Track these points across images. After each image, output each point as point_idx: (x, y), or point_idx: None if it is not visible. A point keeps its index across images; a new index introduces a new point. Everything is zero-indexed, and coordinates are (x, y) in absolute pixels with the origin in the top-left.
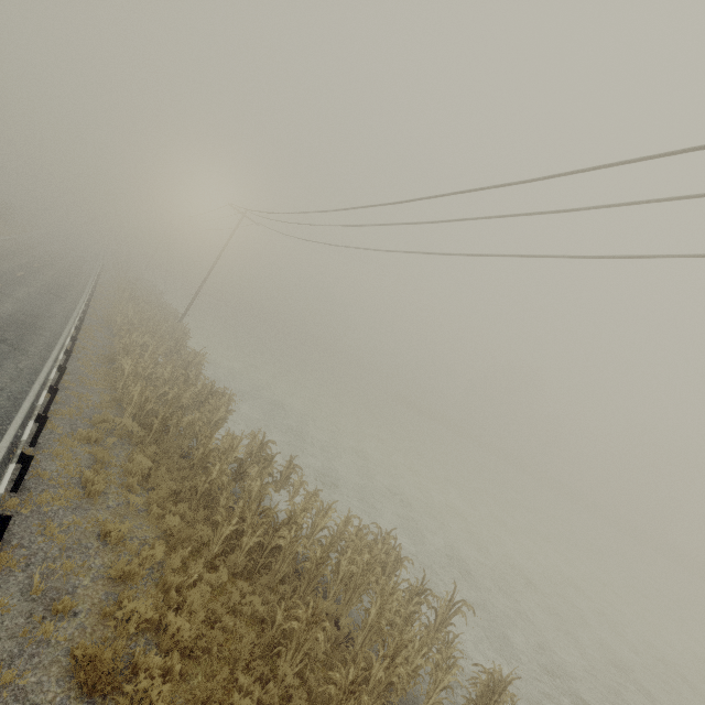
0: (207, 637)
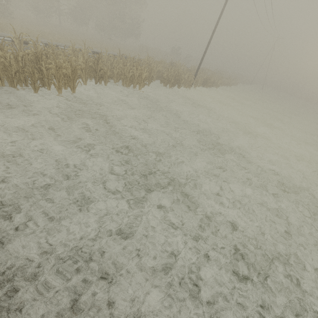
0: None
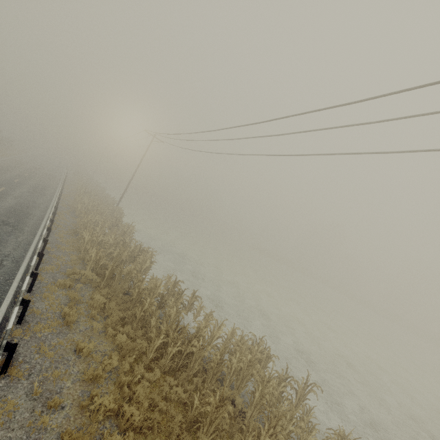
0: (150, 418)
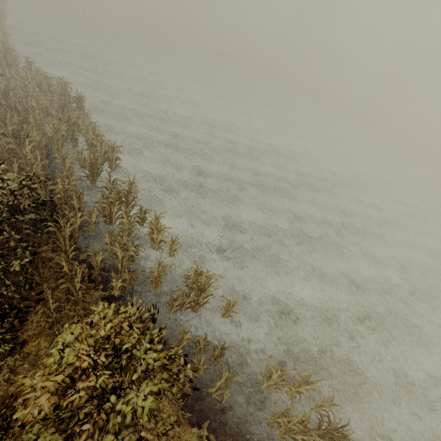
0: None
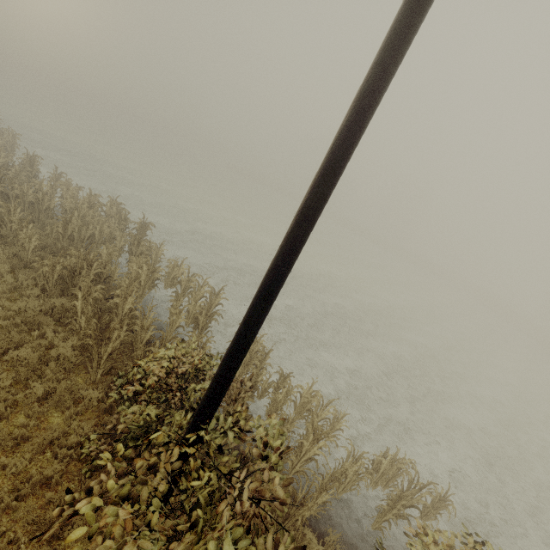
0: None
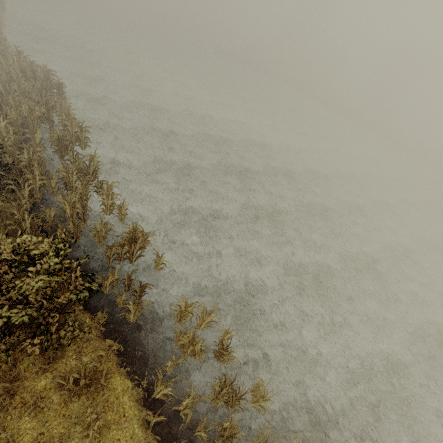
0: None
